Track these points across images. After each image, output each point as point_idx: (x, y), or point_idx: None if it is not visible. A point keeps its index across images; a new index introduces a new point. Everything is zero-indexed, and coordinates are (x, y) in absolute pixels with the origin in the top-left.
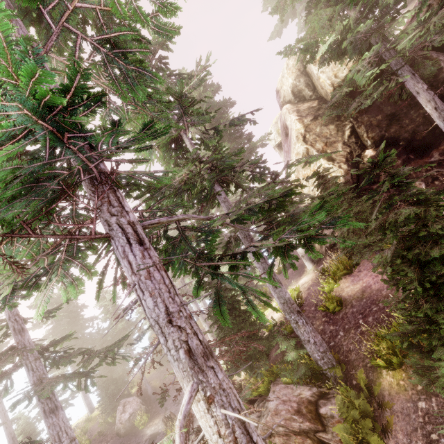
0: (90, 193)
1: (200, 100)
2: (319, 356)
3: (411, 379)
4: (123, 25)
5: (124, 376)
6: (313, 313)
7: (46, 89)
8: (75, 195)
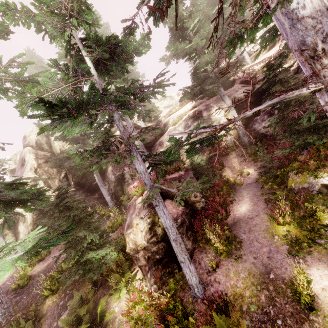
0: None
1: None
2: (2, 312)
3: (60, 294)
4: None
5: None
6: None
7: None
8: None
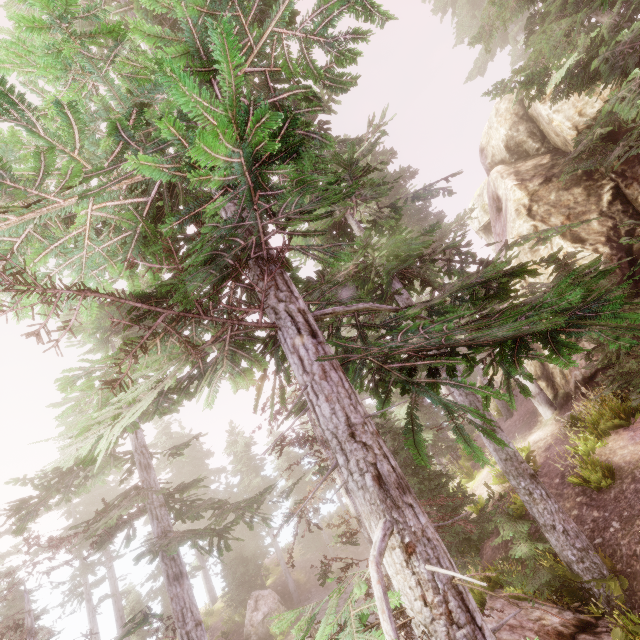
0: (255, 277)
1: (373, 169)
2: (574, 555)
3: None
4: (280, 90)
5: (257, 557)
6: (557, 489)
7: (265, 134)
8: (245, 273)
